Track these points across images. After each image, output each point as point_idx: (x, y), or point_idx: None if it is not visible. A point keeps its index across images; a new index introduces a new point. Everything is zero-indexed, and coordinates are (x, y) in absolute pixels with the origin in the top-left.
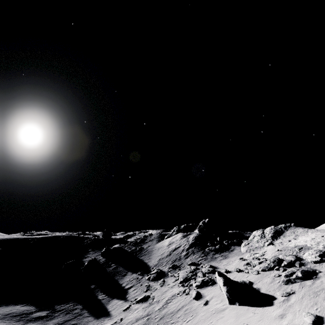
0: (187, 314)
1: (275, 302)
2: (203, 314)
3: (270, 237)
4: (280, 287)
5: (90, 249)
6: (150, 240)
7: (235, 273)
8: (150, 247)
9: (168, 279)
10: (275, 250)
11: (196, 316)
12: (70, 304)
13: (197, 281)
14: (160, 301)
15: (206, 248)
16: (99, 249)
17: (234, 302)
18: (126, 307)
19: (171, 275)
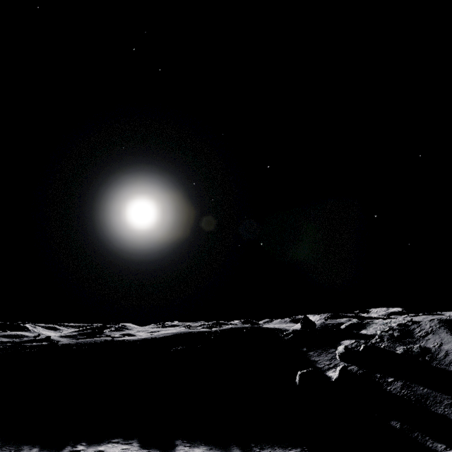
0: None
1: None
2: None
3: None
4: None
5: (303, 348)
6: (428, 333)
7: None
8: (446, 345)
9: None
10: None
11: None
12: None
13: None
14: None
15: None
16: (321, 348)
17: None
18: None
19: None
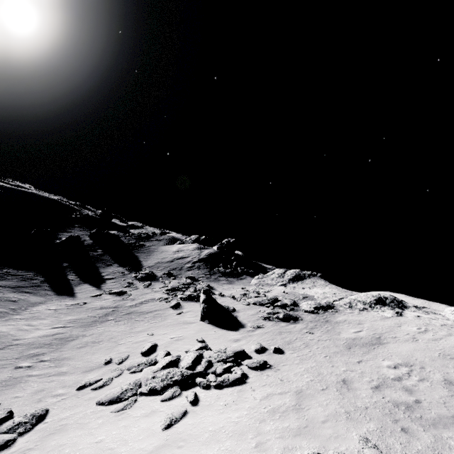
0: (156, 317)
1: (241, 330)
2: (170, 321)
3: (287, 279)
4: (256, 320)
5: (77, 225)
6: (157, 240)
7: (227, 298)
8: (154, 246)
9: (157, 283)
10: (281, 291)
11: (163, 321)
12: (30, 273)
13: (184, 294)
14: (135, 300)
15: (216, 268)
16: (89, 229)
17: (206, 320)
18: (95, 294)
19: (161, 281)
